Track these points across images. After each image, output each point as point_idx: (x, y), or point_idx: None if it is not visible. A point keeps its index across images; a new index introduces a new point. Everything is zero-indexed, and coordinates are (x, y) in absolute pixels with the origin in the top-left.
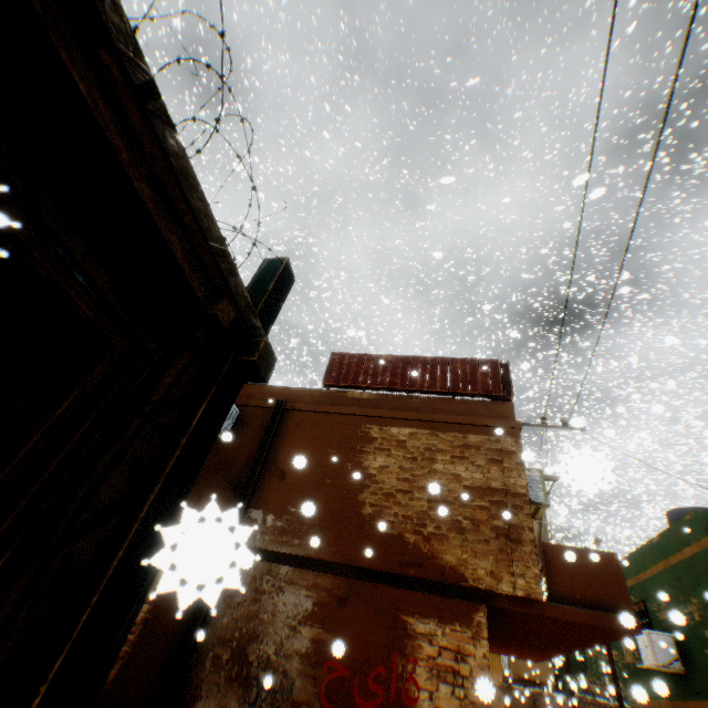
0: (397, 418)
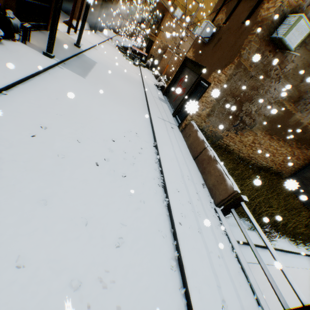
0: None
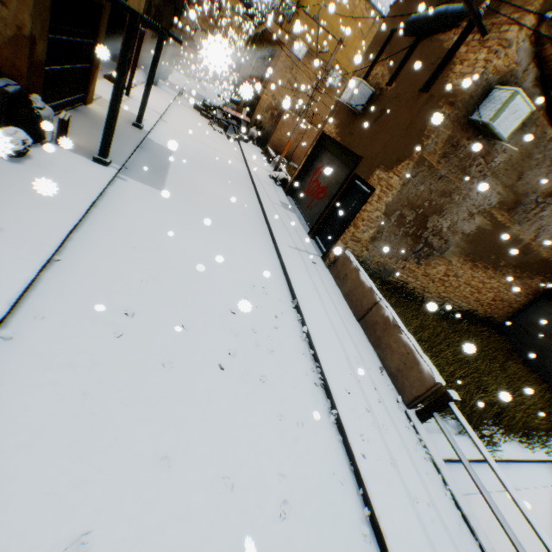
0: (194, 5)
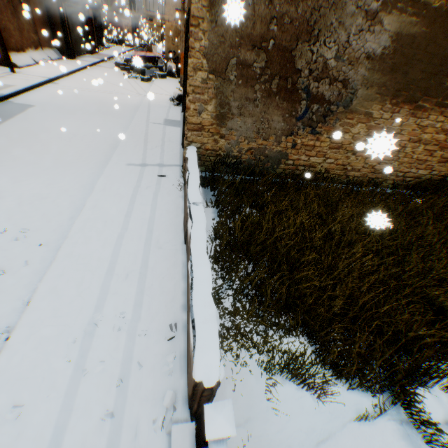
0: None
